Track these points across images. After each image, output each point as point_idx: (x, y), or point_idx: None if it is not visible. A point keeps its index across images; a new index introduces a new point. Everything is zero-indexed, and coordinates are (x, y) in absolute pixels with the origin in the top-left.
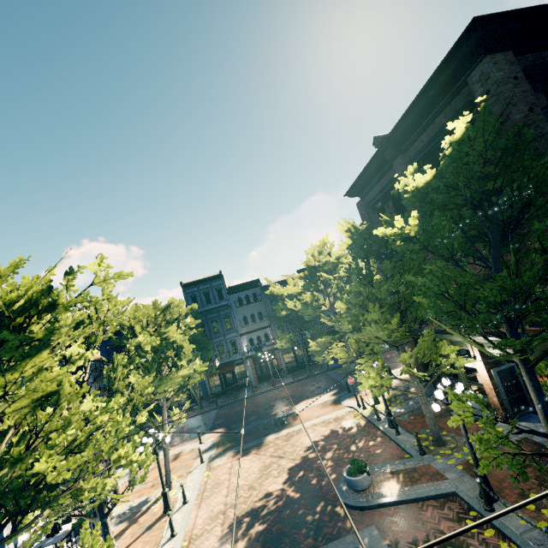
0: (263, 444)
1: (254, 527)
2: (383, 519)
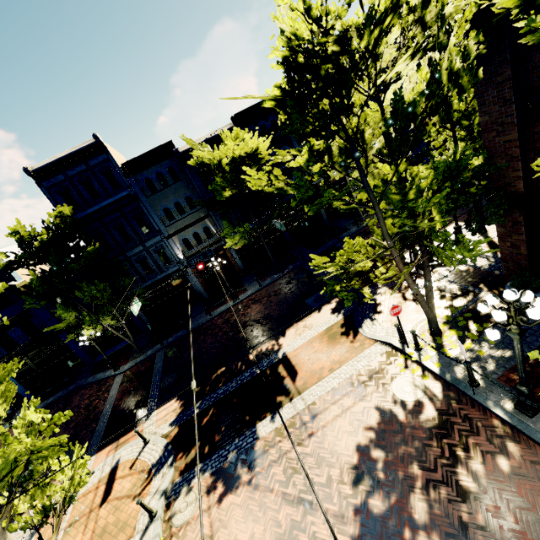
0: (256, 452)
1: None
2: None
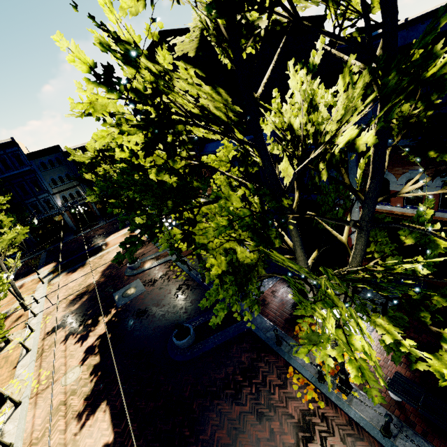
0: (86, 264)
1: (84, 298)
2: (142, 276)
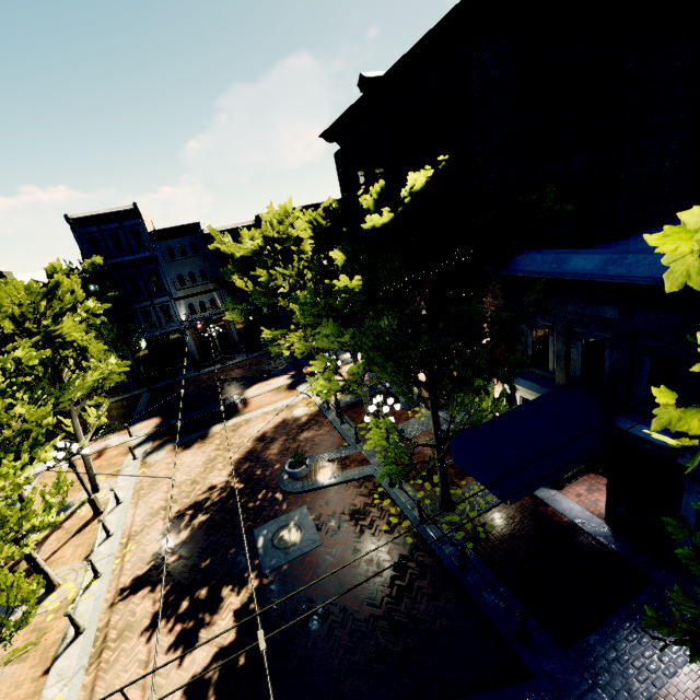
0: (208, 436)
1: (198, 518)
2: (313, 500)
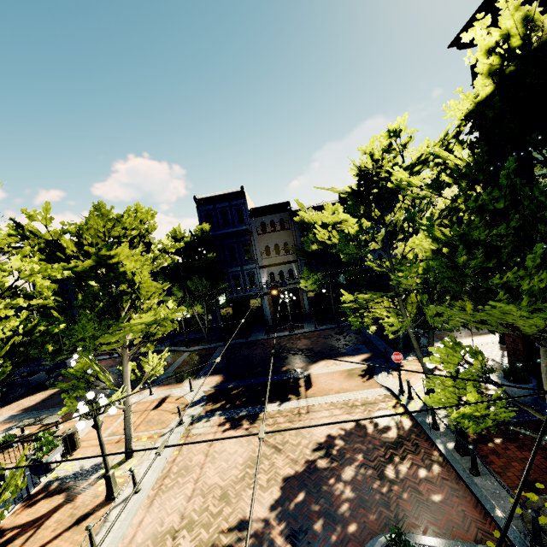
0: (259, 417)
1: None
2: None
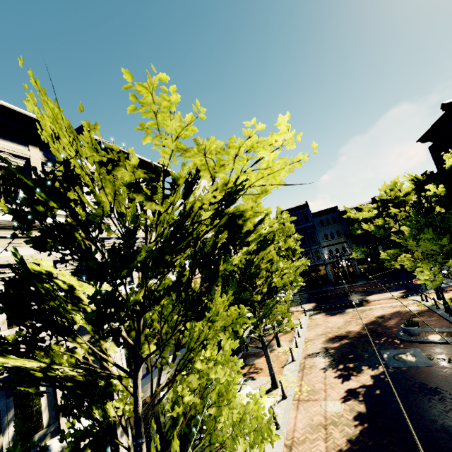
0: (344, 312)
1: (343, 340)
2: (425, 347)
